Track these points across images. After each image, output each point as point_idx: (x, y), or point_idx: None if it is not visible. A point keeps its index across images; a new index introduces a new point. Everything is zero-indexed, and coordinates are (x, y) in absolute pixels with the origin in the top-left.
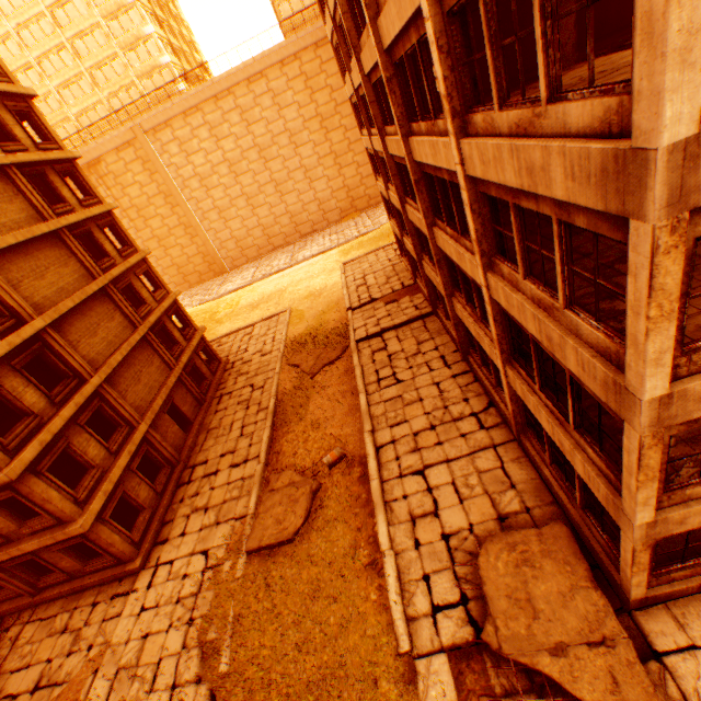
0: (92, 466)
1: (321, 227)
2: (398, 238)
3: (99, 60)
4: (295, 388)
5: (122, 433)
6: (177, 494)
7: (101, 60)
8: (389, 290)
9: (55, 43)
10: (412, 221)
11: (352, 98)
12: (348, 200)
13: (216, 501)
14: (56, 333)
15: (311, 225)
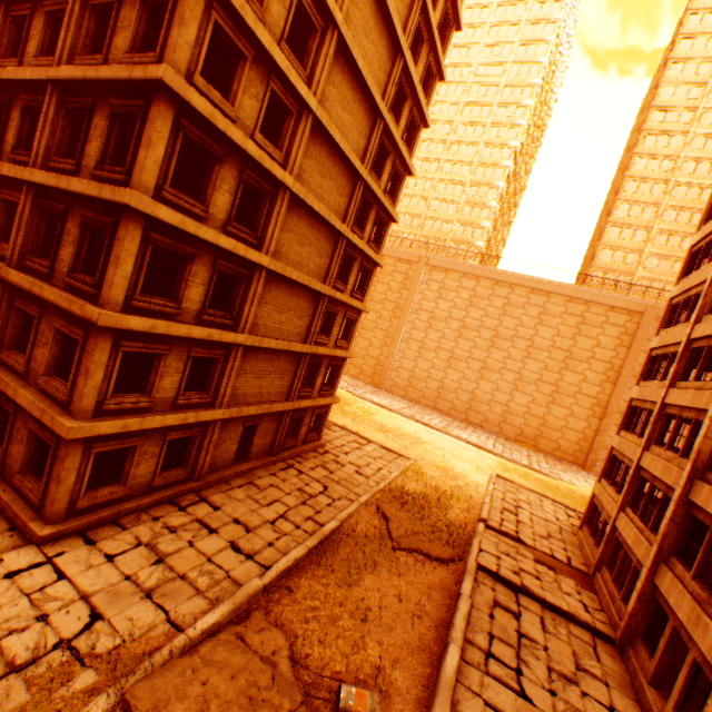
0: (151, 392)
1: (490, 428)
2: (592, 506)
3: (438, 217)
4: (367, 536)
5: (201, 397)
6: (161, 506)
7: (439, 218)
8: (546, 548)
9: (423, 194)
10: (700, 504)
11: (657, 348)
12: (535, 431)
13: (178, 562)
14: (264, 279)
15: (483, 419)
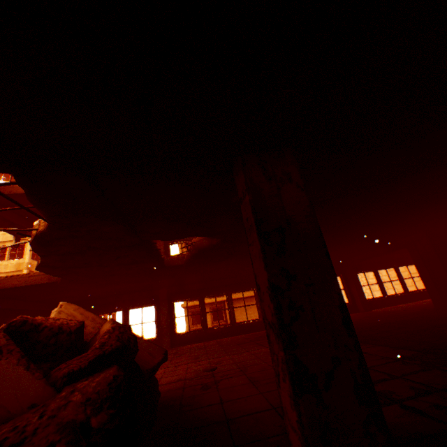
0: None
1: None
2: None
3: None
4: None
5: None
6: None
7: None
8: None
9: None
10: None
11: None
12: None
13: None
14: None
15: None
